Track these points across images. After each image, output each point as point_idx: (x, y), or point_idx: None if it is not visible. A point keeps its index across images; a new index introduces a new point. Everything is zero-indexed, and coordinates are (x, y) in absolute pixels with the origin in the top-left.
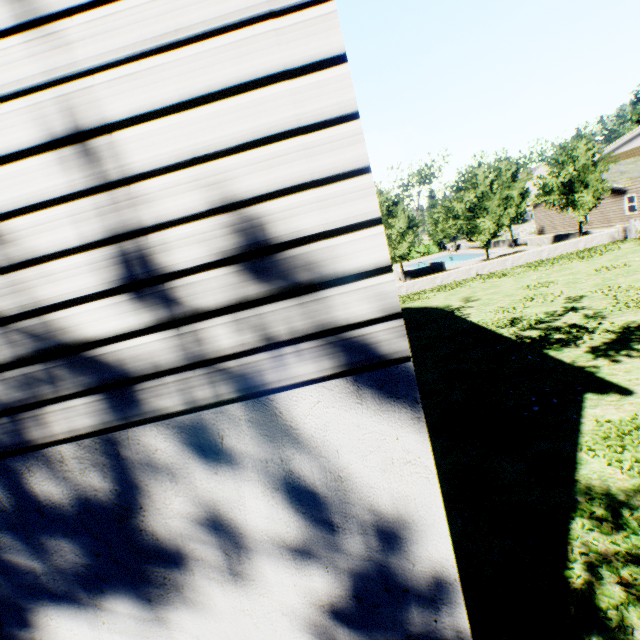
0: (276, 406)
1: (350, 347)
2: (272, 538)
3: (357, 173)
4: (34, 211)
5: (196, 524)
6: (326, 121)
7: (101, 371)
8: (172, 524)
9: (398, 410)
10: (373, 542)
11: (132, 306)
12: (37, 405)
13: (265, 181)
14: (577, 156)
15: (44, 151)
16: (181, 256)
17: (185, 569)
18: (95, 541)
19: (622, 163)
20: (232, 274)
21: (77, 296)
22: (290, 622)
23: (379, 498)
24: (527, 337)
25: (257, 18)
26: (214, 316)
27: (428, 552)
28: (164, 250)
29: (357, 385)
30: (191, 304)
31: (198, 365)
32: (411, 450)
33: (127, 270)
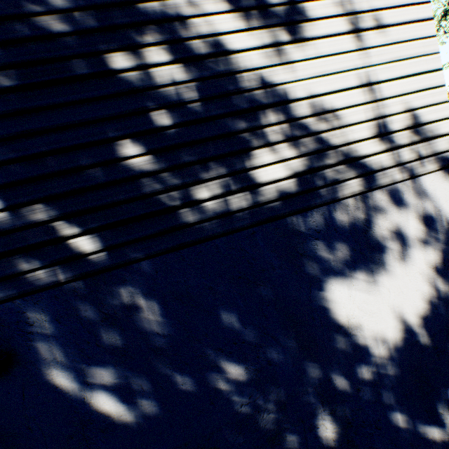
0: (420, 182)
1: (442, 160)
2: (417, 238)
3: (444, 102)
4: (352, 108)
5: (392, 233)
6: (436, 86)
7: (366, 168)
8: (383, 233)
9: None
10: (448, 237)
11: (378, 143)
12: (342, 181)
13: (420, 103)
14: None
15: (358, 88)
16: (395, 126)
17: (386, 255)
18: (354, 243)
19: None
20: (409, 133)
21: (361, 138)
22: (421, 278)
23: None
24: None
25: (420, 56)
26: (403, 147)
27: None
28: (390, 123)
29: (444, 173)
30: (397, 143)
31: (397, 166)
32: None
33: (378, 130)
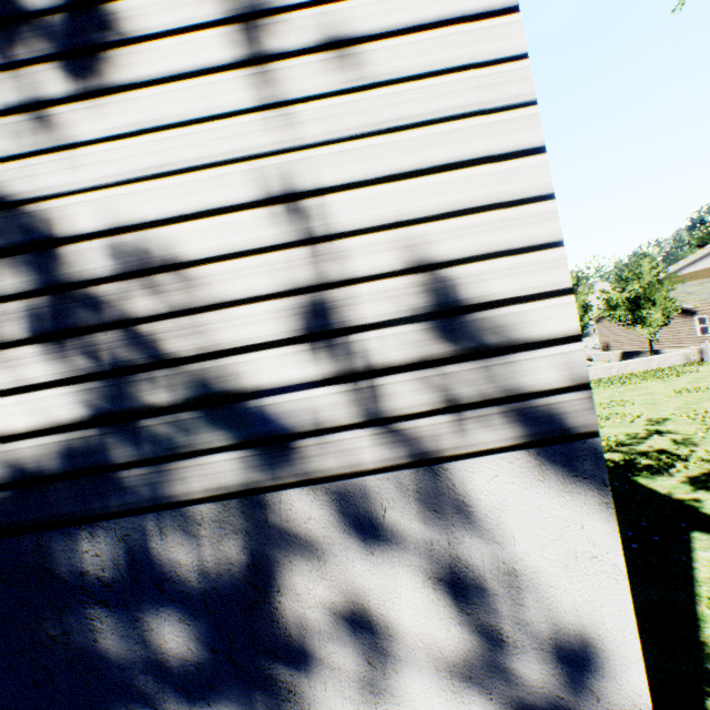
0: (449, 477)
1: (534, 416)
2: (427, 645)
3: (550, 246)
4: (235, 258)
5: (339, 618)
6: (523, 199)
7: (266, 422)
8: (310, 616)
9: (583, 492)
10: (549, 662)
11: (312, 356)
12: (189, 455)
13: (461, 247)
14: (641, 273)
15: (258, 206)
16: (370, 310)
17: (316, 680)
18: (215, 631)
19: (687, 284)
20: (418, 331)
21: (258, 342)
22: None
23: (558, 601)
24: (609, 460)
25: (468, 114)
26: (394, 372)
27: (616, 682)
28: (354, 303)
29: (539, 459)
30: (373, 358)
31: (370, 423)
32: (597, 542)
33: (314, 320)
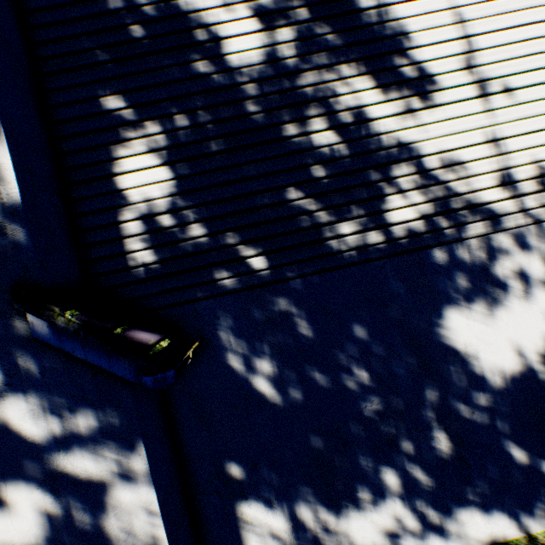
0: (544, 227)
1: None
2: (538, 279)
3: None
4: (477, 161)
5: (512, 272)
6: None
7: (488, 213)
8: (503, 272)
9: None
10: None
11: (502, 191)
12: (465, 224)
13: None
14: None
15: (484, 144)
16: (519, 176)
17: (505, 292)
18: (474, 279)
19: None
20: (534, 182)
21: (485, 187)
22: (542, 316)
23: None
24: None
25: None
26: (527, 195)
27: None
28: (514, 174)
29: None
30: (520, 191)
31: (520, 212)
32: None
33: (502, 180)
